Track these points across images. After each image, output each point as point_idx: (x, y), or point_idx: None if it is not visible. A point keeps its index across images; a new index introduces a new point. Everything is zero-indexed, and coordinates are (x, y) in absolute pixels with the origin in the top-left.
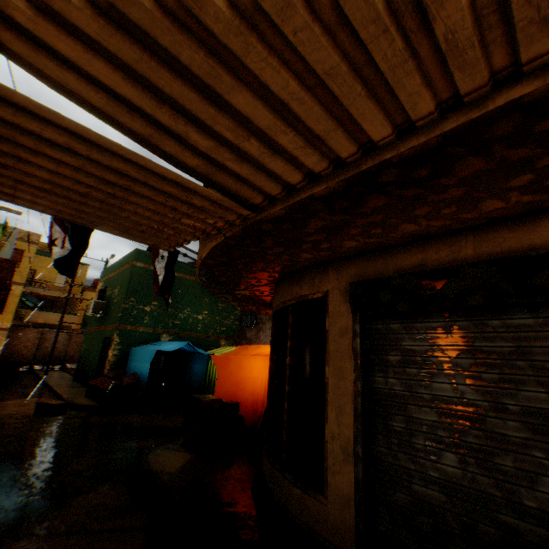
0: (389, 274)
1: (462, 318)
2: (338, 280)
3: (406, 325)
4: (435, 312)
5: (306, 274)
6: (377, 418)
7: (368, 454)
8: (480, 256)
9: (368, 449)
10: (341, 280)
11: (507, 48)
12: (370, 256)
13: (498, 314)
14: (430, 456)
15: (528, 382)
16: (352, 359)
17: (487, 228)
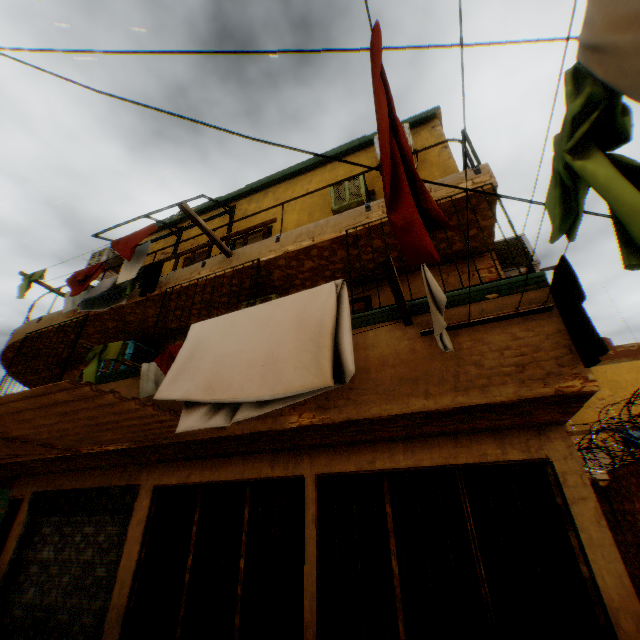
0: (52, 488)
1: (67, 515)
2: (34, 488)
3: (50, 518)
4: (61, 511)
5: (25, 480)
6: (18, 574)
7: (4, 597)
8: (78, 485)
9: (5, 594)
10: (35, 489)
11: (9, 454)
12: (50, 476)
13: (77, 513)
14: (28, 590)
15: (70, 545)
16: (18, 540)
17: (85, 472)
